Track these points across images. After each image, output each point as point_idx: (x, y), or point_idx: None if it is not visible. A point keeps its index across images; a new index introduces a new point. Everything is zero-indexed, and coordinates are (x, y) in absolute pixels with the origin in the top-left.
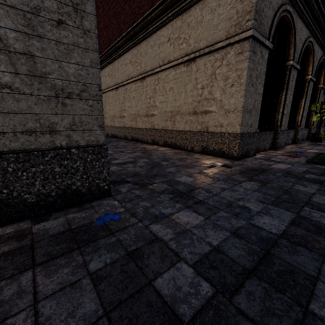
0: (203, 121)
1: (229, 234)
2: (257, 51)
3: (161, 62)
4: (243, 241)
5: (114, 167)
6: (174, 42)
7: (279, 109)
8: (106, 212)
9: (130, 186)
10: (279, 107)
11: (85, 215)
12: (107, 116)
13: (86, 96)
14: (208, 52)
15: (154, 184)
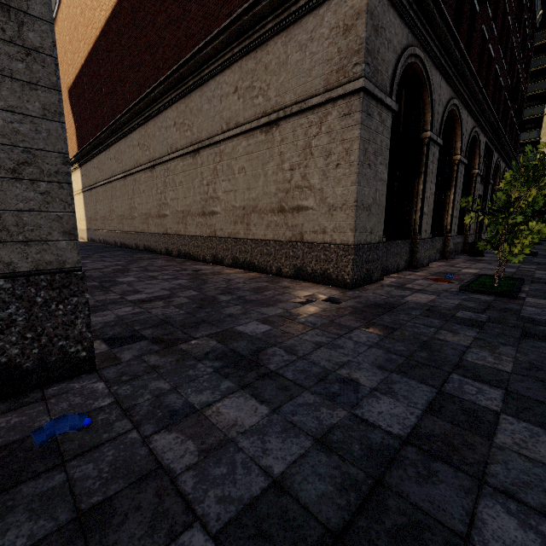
0: (295, 224)
1: (311, 444)
2: (374, 113)
3: (224, 126)
4: (335, 459)
5: (125, 309)
6: (245, 94)
7: (415, 206)
8: (70, 410)
9: (143, 347)
10: (416, 203)
11: (19, 419)
12: (137, 214)
13: (33, 174)
14: (298, 111)
15: (193, 340)
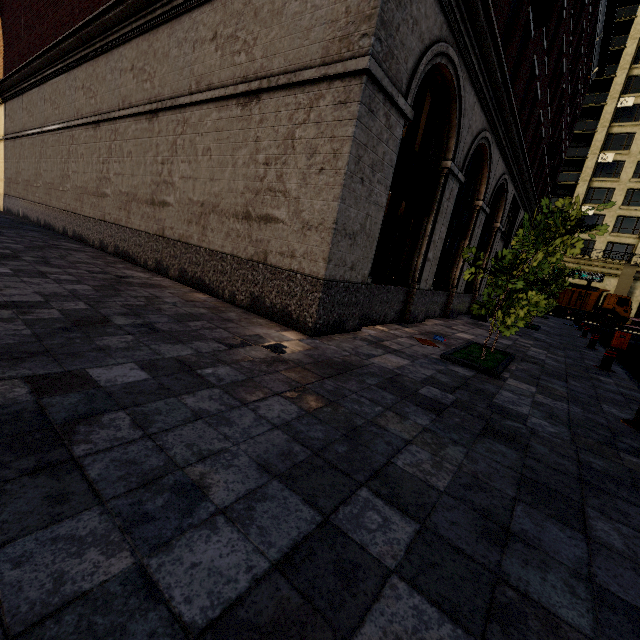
0: (260, 238)
1: None
2: (379, 111)
3: (194, 85)
4: None
5: None
6: (225, 45)
7: (420, 248)
8: None
9: None
10: (421, 245)
11: None
12: (70, 185)
13: None
14: (286, 84)
15: None
